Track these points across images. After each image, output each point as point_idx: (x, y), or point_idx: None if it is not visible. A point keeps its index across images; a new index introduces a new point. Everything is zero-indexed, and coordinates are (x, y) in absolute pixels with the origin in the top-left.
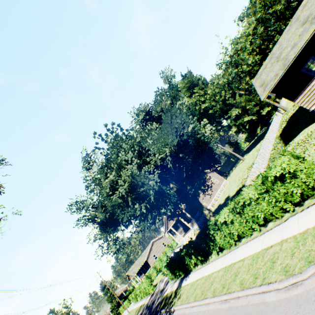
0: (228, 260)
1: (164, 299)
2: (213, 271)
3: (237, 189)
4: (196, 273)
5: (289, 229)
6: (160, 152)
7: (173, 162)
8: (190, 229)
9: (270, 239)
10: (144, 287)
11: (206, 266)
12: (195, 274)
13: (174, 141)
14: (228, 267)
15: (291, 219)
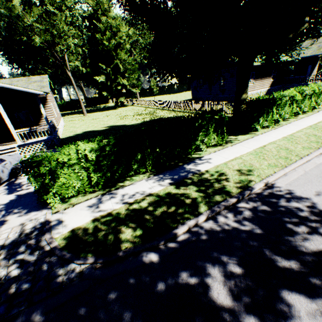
0: (295, 127)
1: (116, 225)
2: (290, 134)
3: (144, 120)
4: (232, 149)
5: None
6: None
7: None
8: None
9: None
10: None
11: (250, 139)
12: (233, 150)
13: None
14: (309, 127)
15: None
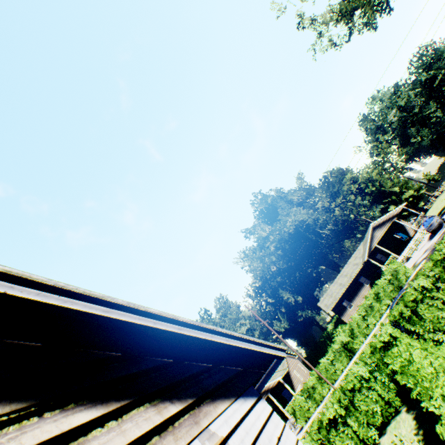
0: None
1: None
2: None
3: None
4: None
5: None
6: None
7: None
8: (406, 246)
9: None
10: (392, 271)
11: None
12: None
13: None
14: None
15: None
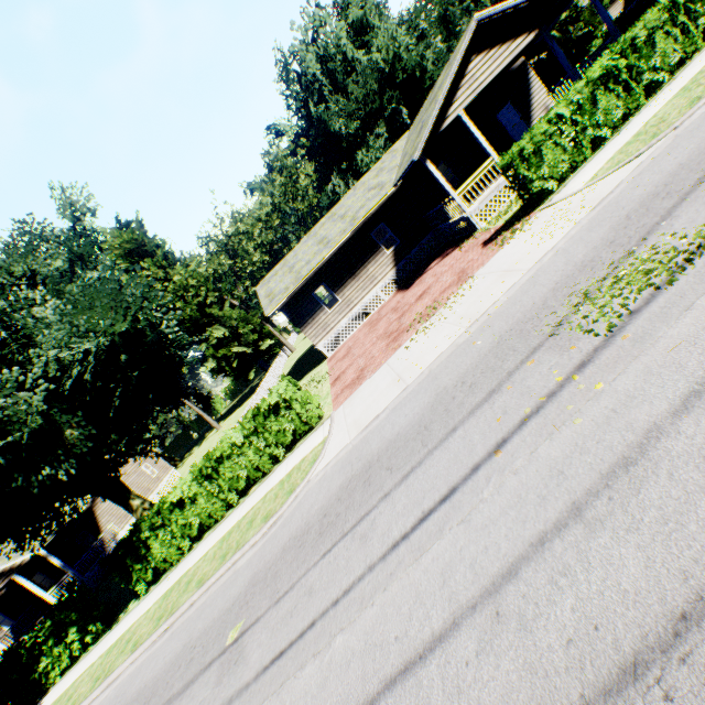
0: (174, 578)
1: None
2: (136, 621)
3: None
4: (73, 672)
5: (277, 477)
6: (71, 343)
7: (95, 372)
8: None
9: (253, 501)
10: None
11: (112, 632)
12: (69, 677)
13: (120, 326)
14: (174, 586)
15: (281, 466)
